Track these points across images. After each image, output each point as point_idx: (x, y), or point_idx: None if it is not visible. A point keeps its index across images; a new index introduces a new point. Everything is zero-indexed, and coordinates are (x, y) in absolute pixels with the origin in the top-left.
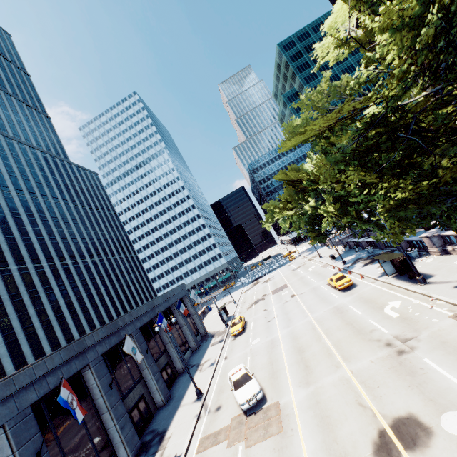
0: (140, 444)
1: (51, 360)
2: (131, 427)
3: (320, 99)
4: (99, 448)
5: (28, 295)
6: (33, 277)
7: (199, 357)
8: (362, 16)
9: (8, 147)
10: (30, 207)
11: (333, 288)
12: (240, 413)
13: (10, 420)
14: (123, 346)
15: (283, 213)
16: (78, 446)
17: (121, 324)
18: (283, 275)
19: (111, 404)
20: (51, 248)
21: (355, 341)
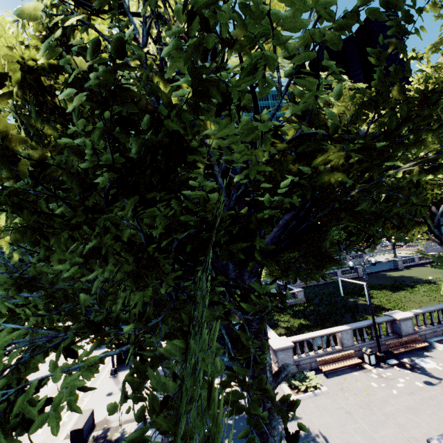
0: None
1: None
2: None
3: None
4: None
5: None
6: None
7: None
8: None
9: None
10: None
11: None
12: None
13: None
14: None
15: None
16: None
17: None
18: None
19: None
20: None
21: None
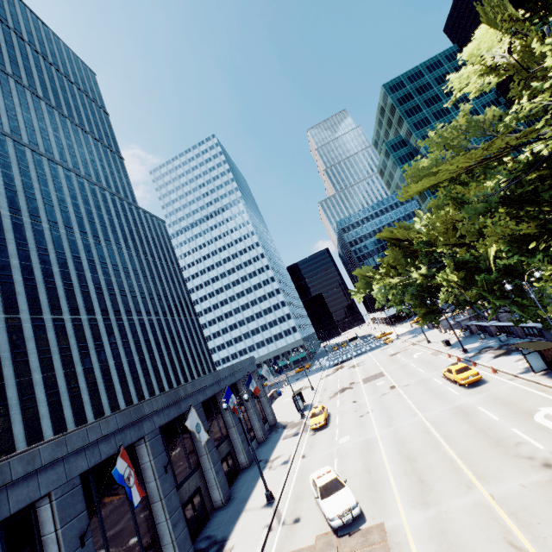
0: (193, 551)
1: (106, 424)
2: (184, 526)
3: (456, 136)
4: (146, 547)
5: (77, 350)
6: (86, 330)
7: (267, 451)
8: (515, 40)
9: (78, 186)
10: (92, 252)
11: (452, 382)
12: (328, 531)
13: (57, 489)
14: (181, 422)
15: (385, 281)
16: (124, 539)
17: (182, 394)
18: (376, 361)
19: (165, 492)
20: (107, 299)
21: (493, 455)
